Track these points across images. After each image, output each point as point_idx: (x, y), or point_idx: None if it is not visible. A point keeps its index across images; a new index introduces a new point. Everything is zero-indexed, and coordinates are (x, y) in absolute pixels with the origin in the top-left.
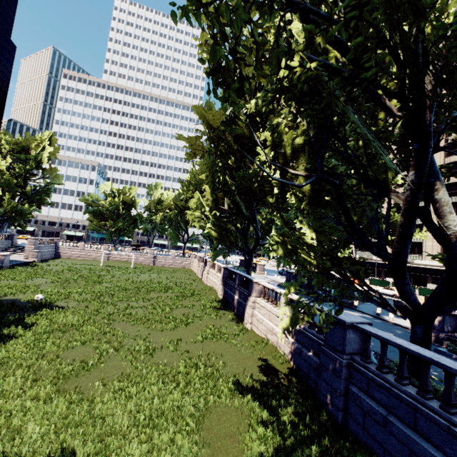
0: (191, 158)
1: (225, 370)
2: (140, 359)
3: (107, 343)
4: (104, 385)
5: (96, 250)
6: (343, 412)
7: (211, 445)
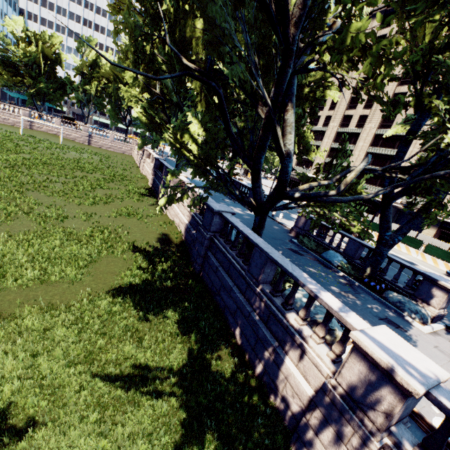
0: (115, 11)
1: (128, 238)
2: (49, 222)
3: (17, 207)
4: (10, 236)
5: (13, 115)
6: (201, 267)
7: (94, 276)
